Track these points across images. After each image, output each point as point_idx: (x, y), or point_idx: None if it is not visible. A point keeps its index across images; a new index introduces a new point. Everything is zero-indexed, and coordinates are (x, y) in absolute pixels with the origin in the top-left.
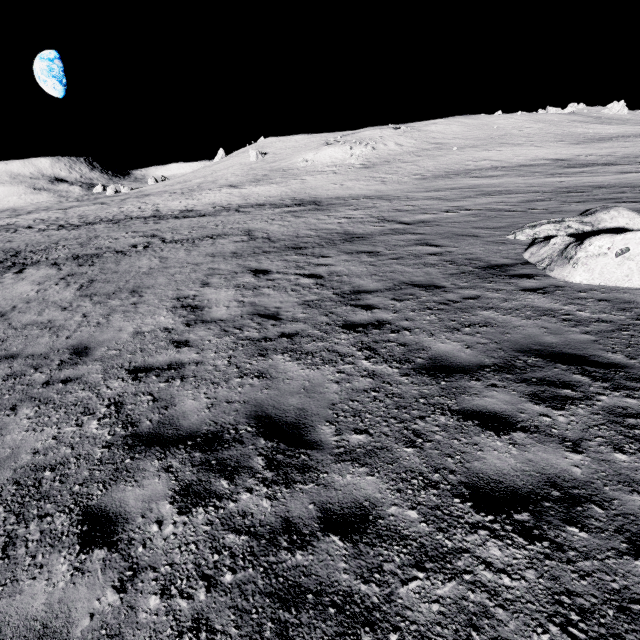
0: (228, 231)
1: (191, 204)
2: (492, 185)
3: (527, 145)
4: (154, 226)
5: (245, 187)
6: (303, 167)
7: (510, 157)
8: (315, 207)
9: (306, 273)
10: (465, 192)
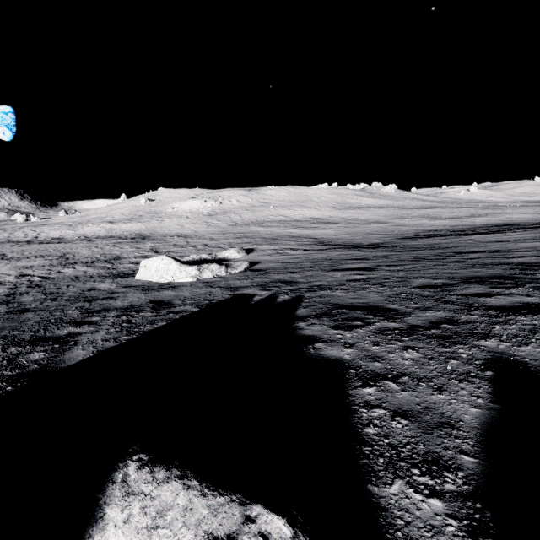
0: (54, 253)
1: (67, 234)
2: (257, 232)
3: (313, 208)
4: (14, 248)
5: (119, 223)
6: (170, 212)
7: (296, 215)
8: (138, 240)
9: (45, 276)
10: (233, 235)
